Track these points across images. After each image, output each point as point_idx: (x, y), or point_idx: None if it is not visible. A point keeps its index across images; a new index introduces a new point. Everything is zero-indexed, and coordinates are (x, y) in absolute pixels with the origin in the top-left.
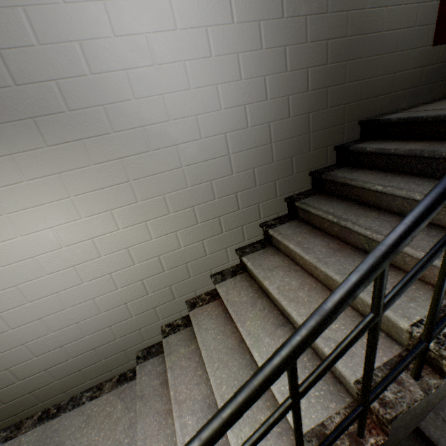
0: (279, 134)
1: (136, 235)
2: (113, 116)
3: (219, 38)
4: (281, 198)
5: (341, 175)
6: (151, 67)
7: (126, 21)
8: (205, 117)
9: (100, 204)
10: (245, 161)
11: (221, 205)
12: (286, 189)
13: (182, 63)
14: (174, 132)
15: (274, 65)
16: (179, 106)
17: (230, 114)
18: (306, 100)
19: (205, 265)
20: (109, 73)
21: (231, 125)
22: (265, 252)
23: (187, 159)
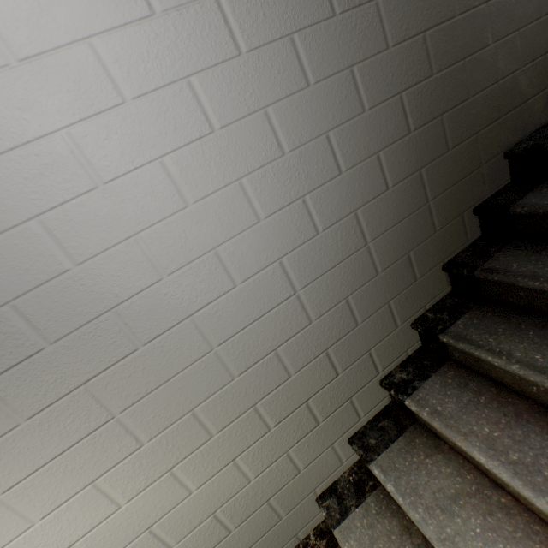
0: (377, 223)
1: (158, 501)
2: (39, 313)
3: (220, 91)
4: (405, 325)
5: (520, 269)
6: (92, 192)
7: (5, 119)
8: (233, 245)
9: (65, 482)
10: (328, 291)
11: (305, 380)
12: (410, 307)
13: (156, 162)
14: (178, 294)
15: (339, 107)
16: (175, 245)
17: (279, 223)
18: (410, 148)
19: (302, 486)
20: (1, 235)
21: (285, 240)
22: (411, 445)
23: (219, 332)
